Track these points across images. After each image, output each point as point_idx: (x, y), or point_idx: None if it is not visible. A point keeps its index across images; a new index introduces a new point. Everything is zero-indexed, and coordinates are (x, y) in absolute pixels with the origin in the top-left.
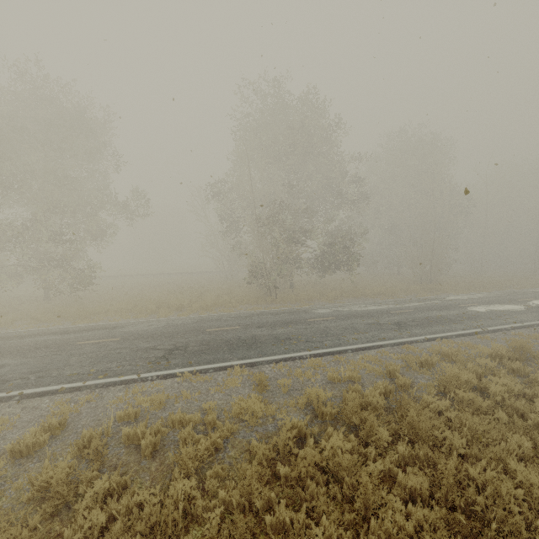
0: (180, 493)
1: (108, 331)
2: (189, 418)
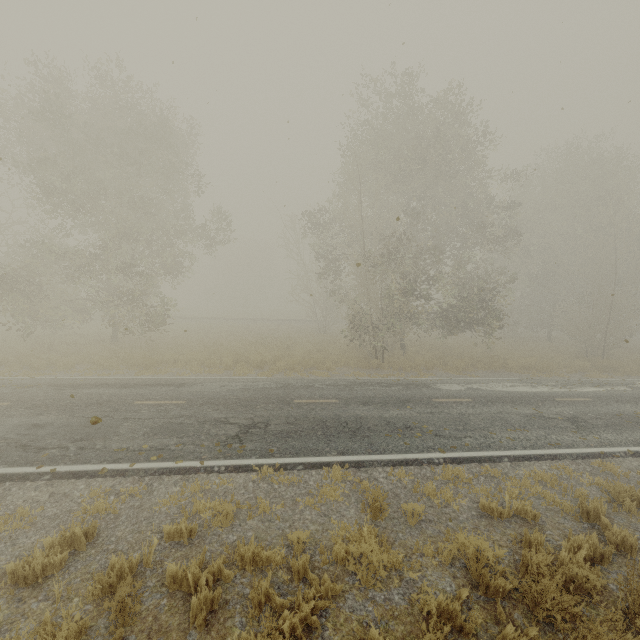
0: None
1: (173, 389)
2: (266, 556)
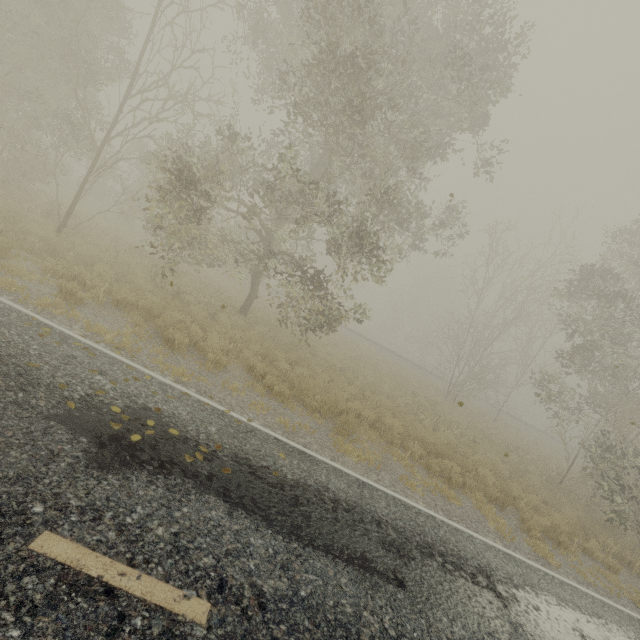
0: None
1: (513, 625)
2: None
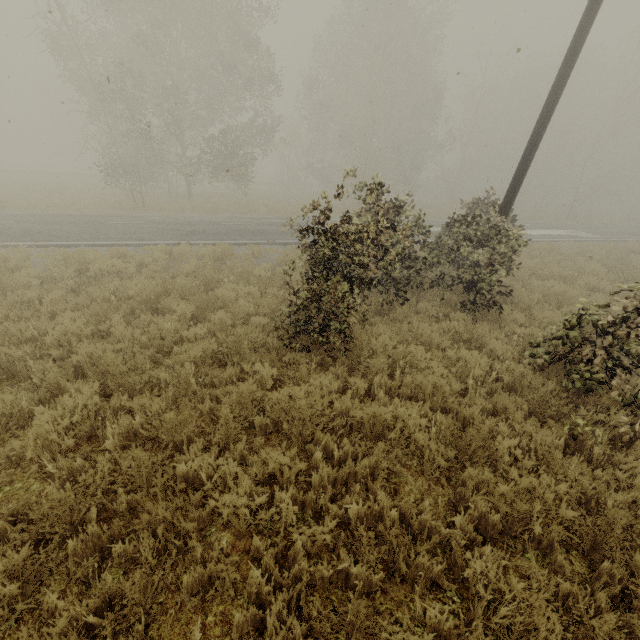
0: None
1: None
2: None
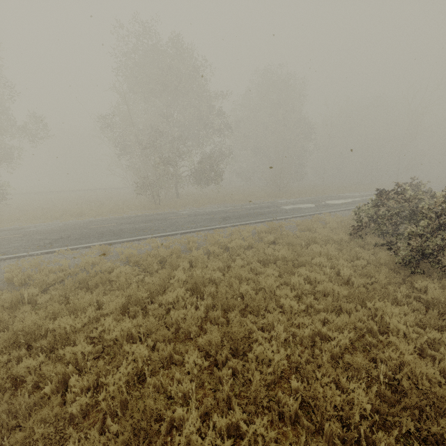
0: (30, 294)
1: (14, 231)
2: (50, 269)
